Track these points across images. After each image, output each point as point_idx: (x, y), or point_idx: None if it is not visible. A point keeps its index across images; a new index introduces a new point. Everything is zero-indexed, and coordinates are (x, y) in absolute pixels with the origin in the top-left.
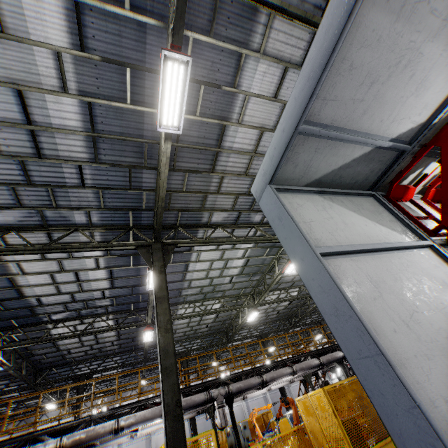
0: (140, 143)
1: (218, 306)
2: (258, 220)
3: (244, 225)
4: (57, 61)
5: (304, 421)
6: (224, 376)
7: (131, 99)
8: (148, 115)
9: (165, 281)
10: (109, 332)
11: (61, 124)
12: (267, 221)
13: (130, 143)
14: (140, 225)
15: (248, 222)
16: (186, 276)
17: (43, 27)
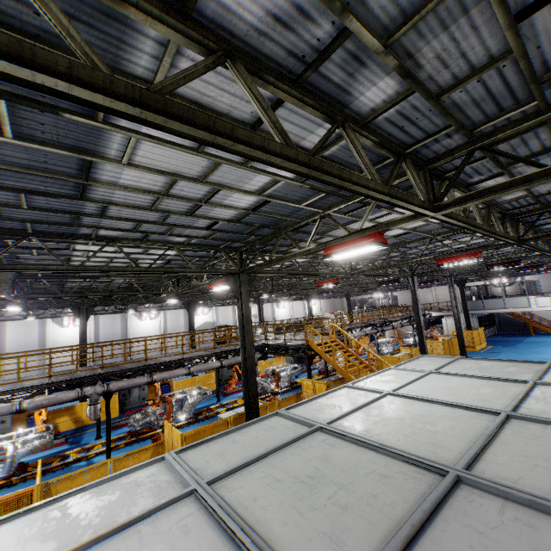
0: None
1: (133, 280)
2: (181, 240)
3: (158, 242)
4: None
5: (165, 438)
6: (108, 373)
7: None
8: None
9: None
10: None
11: None
12: (196, 242)
13: None
14: None
15: (164, 240)
16: (71, 262)
17: None
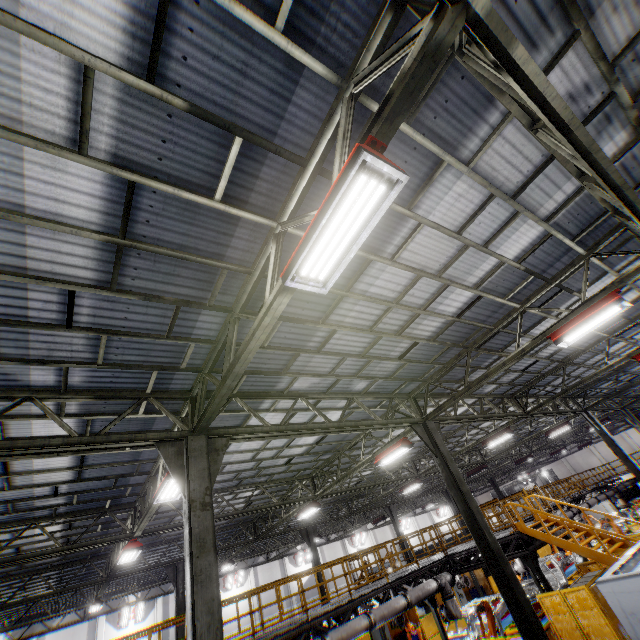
0: (213, 267)
1: (255, 493)
2: (361, 388)
3: (339, 394)
4: (77, 83)
5: None
6: None
7: (222, 192)
8: (246, 225)
9: (212, 527)
10: (53, 555)
11: (51, 210)
12: (372, 390)
13: (194, 264)
14: (165, 391)
15: (344, 391)
16: None
17: (63, 0)
